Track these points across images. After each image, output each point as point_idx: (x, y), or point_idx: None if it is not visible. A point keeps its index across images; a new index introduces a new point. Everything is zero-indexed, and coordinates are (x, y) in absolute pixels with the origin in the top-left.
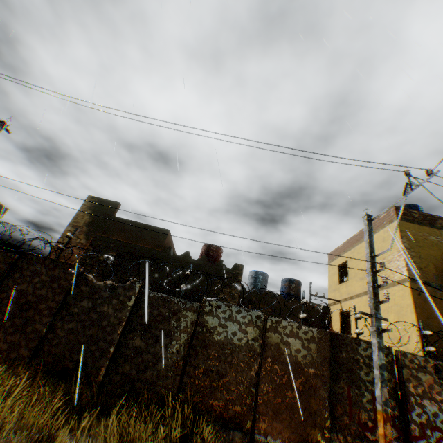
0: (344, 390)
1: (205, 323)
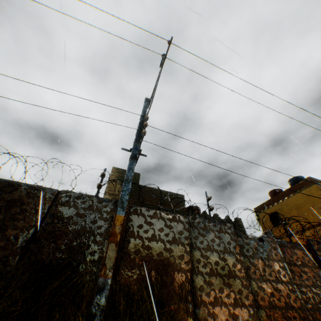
0: None
1: None
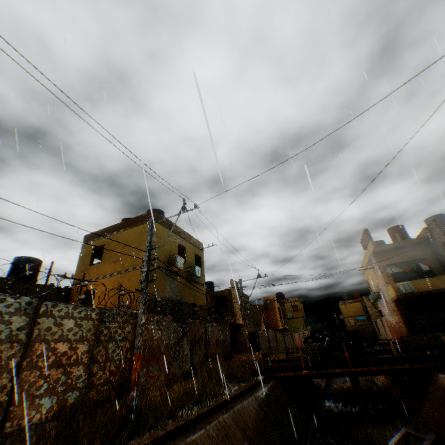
0: (102, 352)
1: None
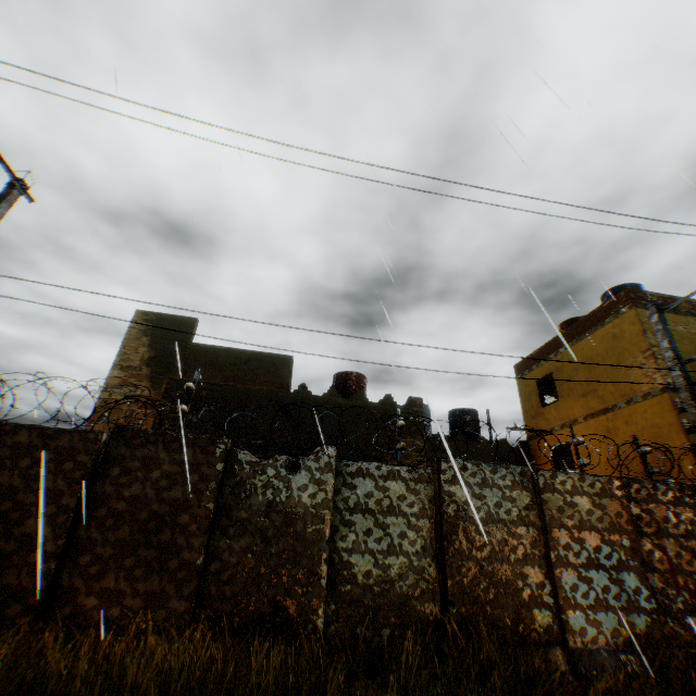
0: (655, 555)
1: (452, 497)
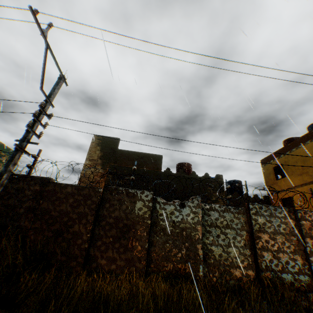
0: None
1: (256, 221)
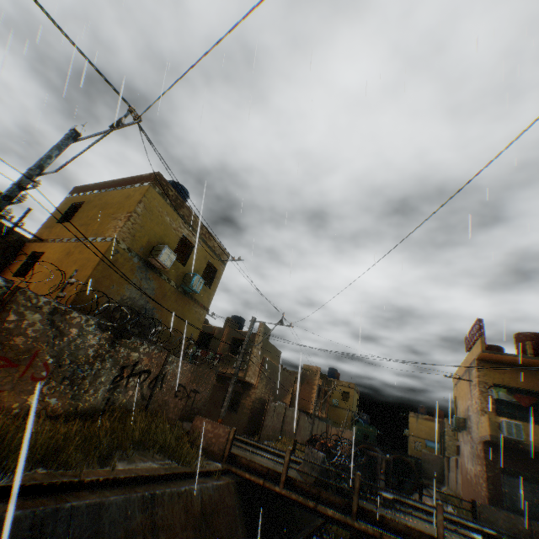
0: None
1: None
